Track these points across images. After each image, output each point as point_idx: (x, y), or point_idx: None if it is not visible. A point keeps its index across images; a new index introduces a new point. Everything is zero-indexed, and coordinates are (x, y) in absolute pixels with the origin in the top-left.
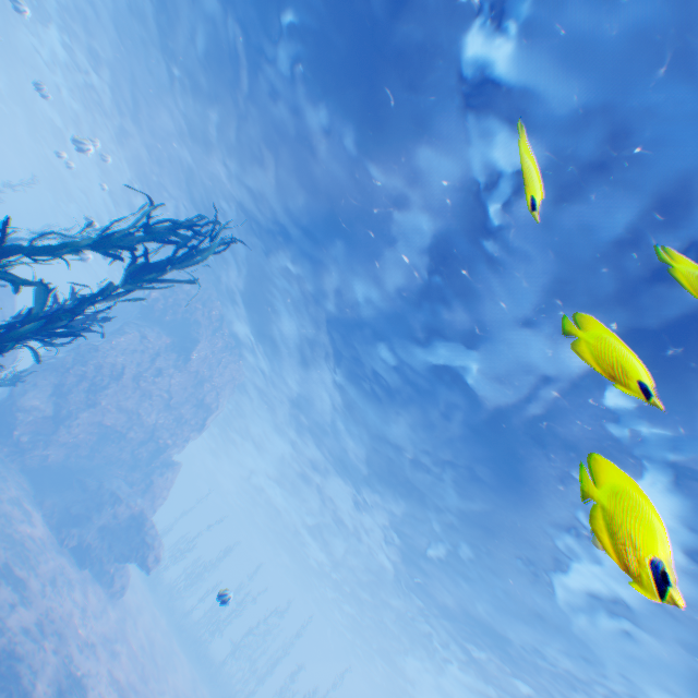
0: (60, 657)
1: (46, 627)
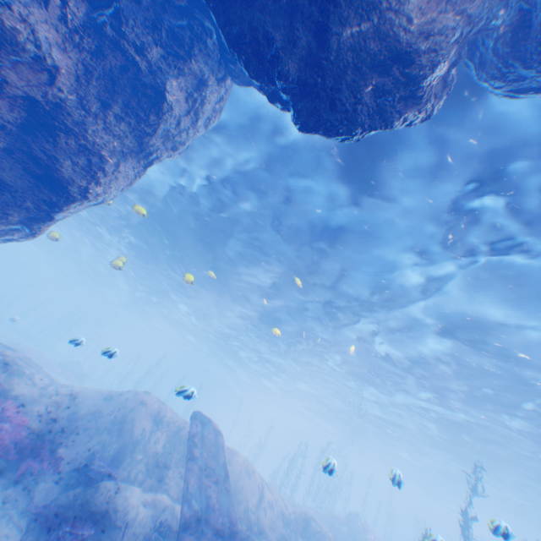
0: None
1: None
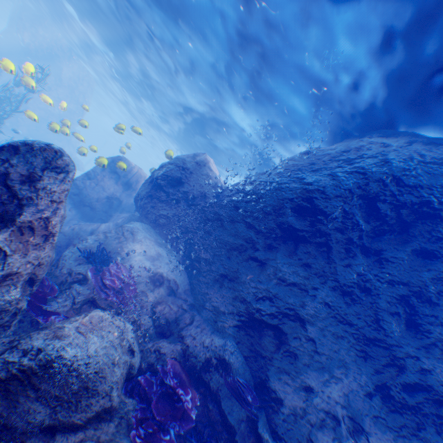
0: None
1: None
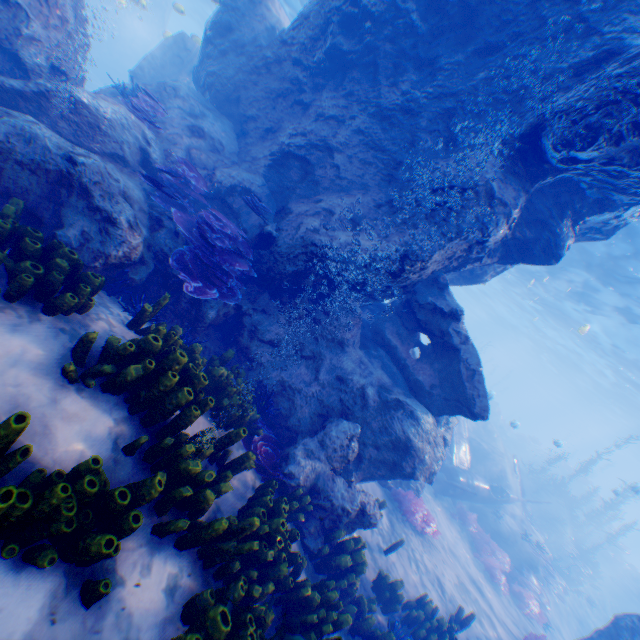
0: None
1: None
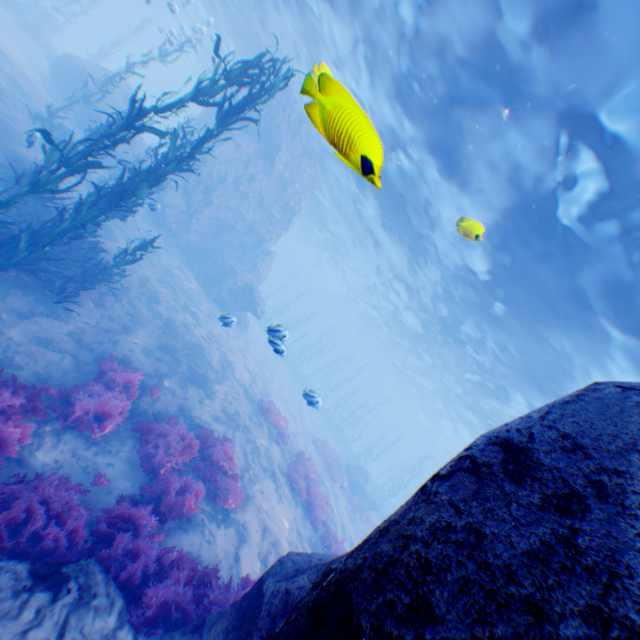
0: (219, 351)
1: (210, 337)
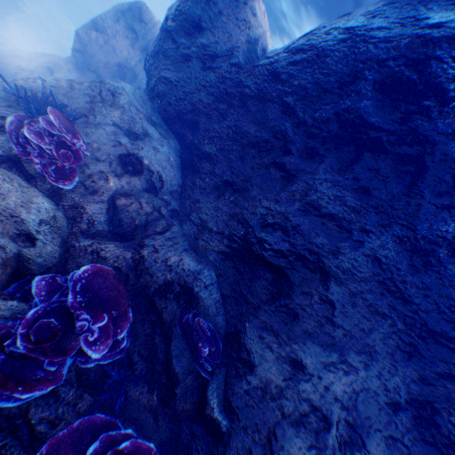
0: None
1: None
